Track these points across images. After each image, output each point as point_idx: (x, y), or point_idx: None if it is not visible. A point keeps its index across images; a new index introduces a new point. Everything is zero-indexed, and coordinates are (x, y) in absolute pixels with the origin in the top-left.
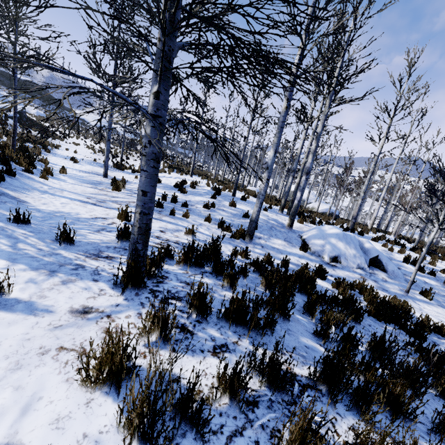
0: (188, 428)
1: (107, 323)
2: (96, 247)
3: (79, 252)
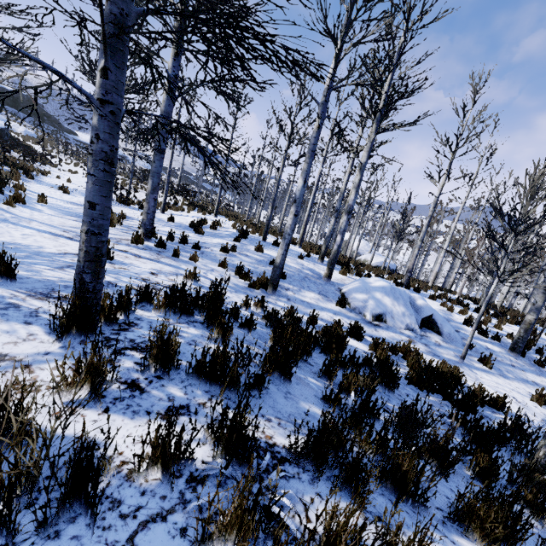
0: (82, 510)
1: (20, 375)
2: (50, 285)
3: (20, 290)
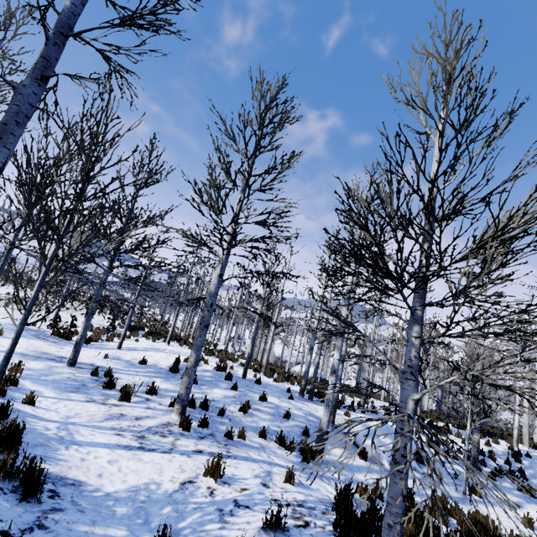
0: None
1: None
2: None
3: None
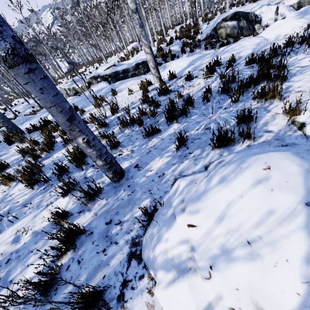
0: None
1: None
2: None
3: None
